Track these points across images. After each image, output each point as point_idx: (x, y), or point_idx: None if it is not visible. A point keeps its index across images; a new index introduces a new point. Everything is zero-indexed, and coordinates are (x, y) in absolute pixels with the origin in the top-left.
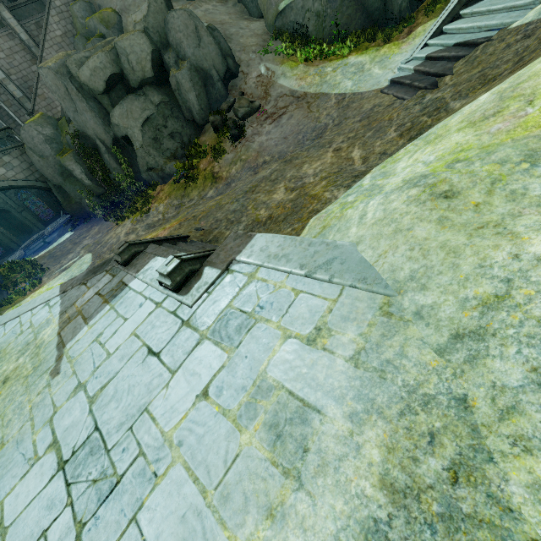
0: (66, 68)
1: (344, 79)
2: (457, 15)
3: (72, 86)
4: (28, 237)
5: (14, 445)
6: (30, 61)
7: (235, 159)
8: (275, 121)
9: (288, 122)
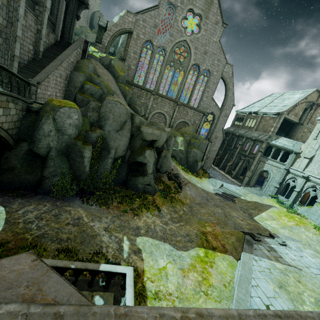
0: (130, 114)
1: (196, 182)
2: (222, 186)
3: (130, 124)
4: None
5: None
6: (32, 41)
7: (185, 196)
8: (188, 187)
9: (192, 189)
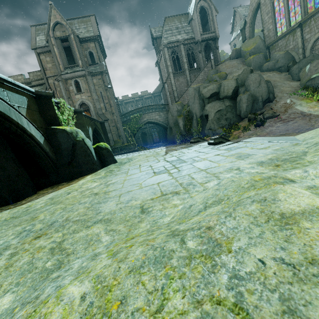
0: (199, 88)
1: None
2: None
3: (197, 94)
4: (145, 146)
5: (152, 161)
6: (185, 86)
7: (253, 133)
8: (285, 122)
9: (292, 124)
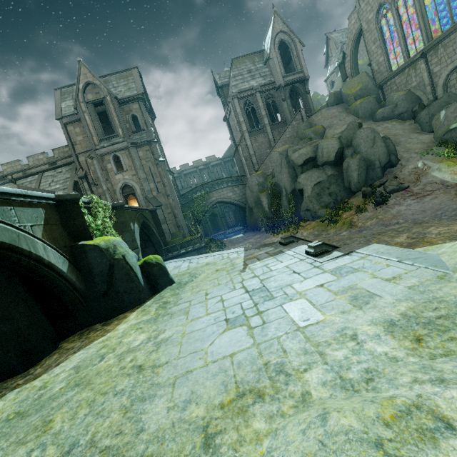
0: (286, 152)
1: None
2: None
3: (285, 161)
4: (216, 232)
5: (224, 285)
6: (267, 147)
7: (372, 216)
8: (418, 198)
9: (431, 201)
